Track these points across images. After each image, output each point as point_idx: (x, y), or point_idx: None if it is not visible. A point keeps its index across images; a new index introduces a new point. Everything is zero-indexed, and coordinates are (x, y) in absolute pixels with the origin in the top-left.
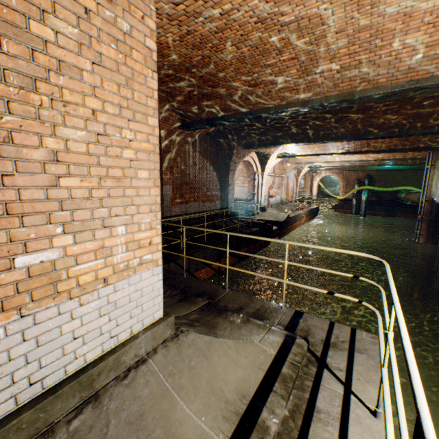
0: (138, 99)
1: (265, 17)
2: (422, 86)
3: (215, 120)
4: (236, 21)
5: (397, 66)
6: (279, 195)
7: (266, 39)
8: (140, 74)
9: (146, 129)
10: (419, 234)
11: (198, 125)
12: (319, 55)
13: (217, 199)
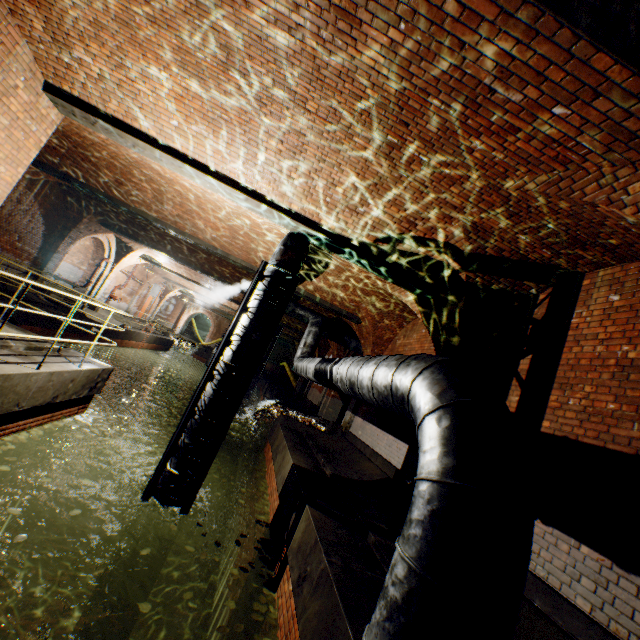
0: (21, 158)
1: (133, 162)
2: (219, 253)
3: (74, 180)
4: (114, 150)
5: (207, 234)
6: (128, 304)
7: (133, 169)
8: (29, 149)
9: (15, 172)
10: None
11: (52, 171)
12: (166, 200)
13: (29, 258)
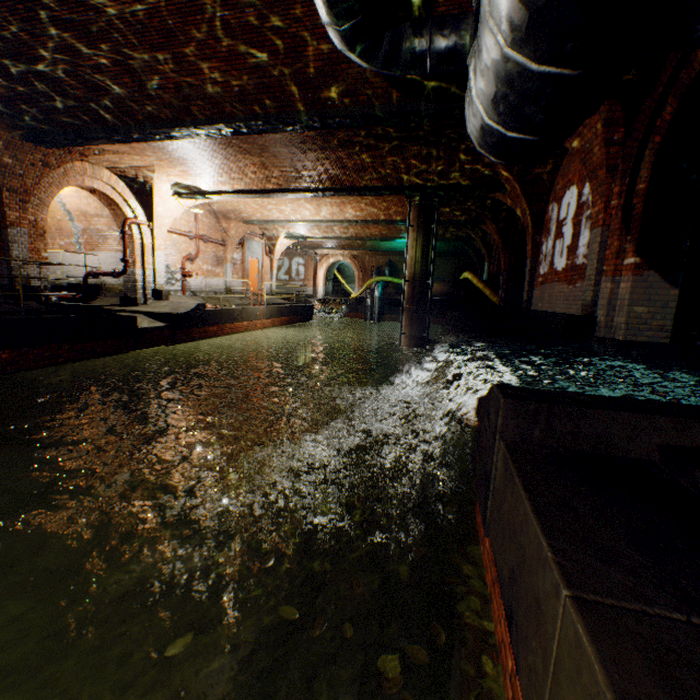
0: None
1: None
2: None
3: None
4: None
5: None
6: (222, 279)
7: None
8: None
9: None
10: (401, 333)
11: None
12: None
13: None
